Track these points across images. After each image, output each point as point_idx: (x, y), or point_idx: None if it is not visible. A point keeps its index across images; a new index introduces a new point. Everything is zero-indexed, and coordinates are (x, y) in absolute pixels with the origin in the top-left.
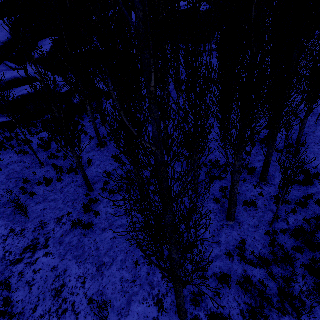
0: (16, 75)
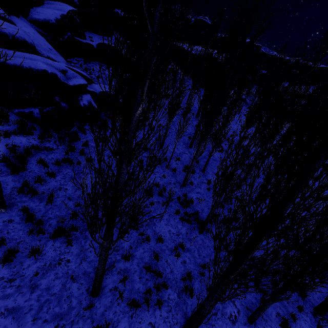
0: (3, 29)
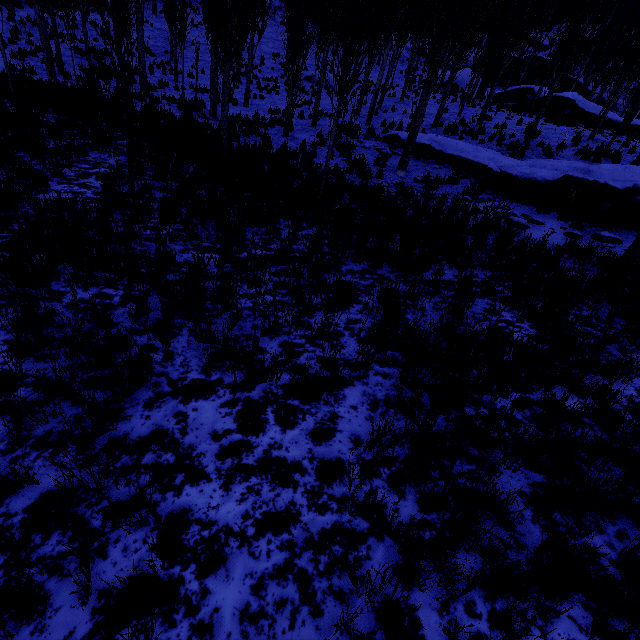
0: None
